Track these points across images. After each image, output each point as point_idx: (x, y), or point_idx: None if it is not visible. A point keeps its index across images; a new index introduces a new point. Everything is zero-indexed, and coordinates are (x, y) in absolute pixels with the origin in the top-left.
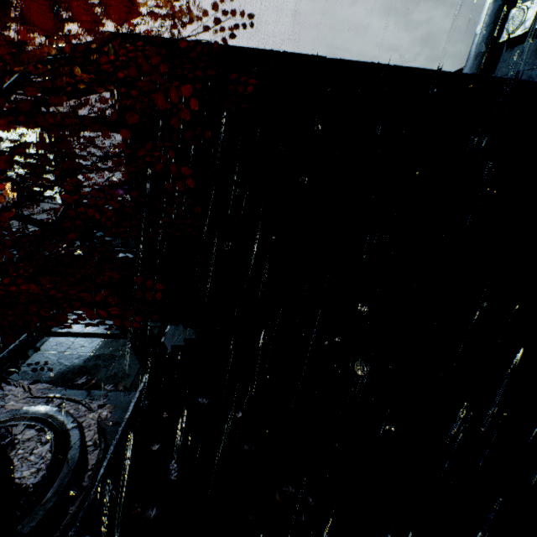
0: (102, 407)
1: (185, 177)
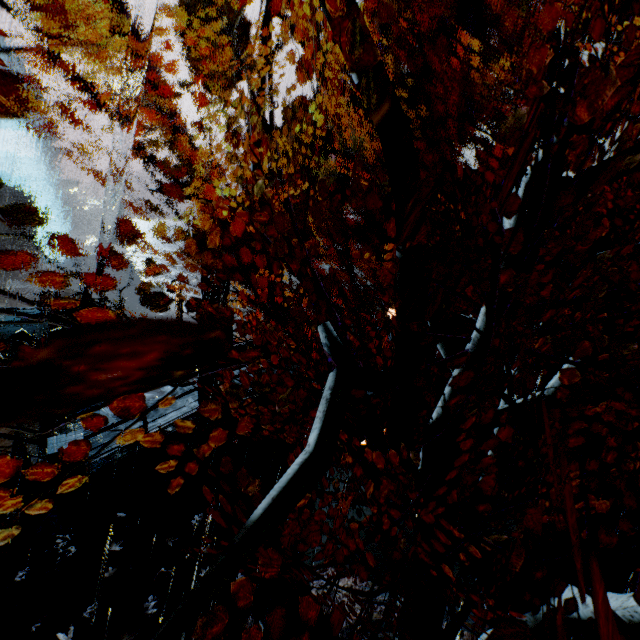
0: (461, 634)
1: (462, 309)
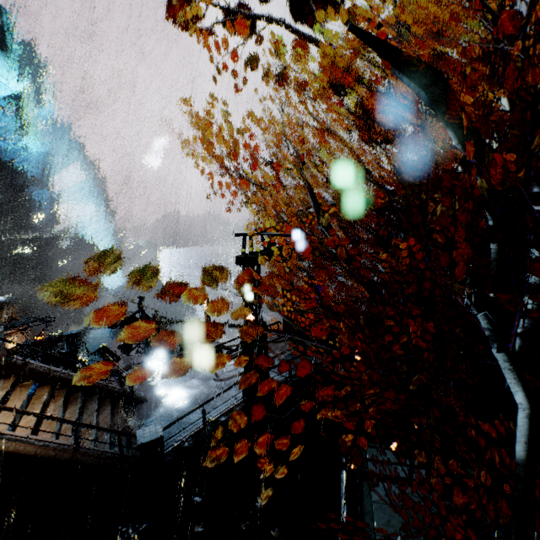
0: None
1: None
